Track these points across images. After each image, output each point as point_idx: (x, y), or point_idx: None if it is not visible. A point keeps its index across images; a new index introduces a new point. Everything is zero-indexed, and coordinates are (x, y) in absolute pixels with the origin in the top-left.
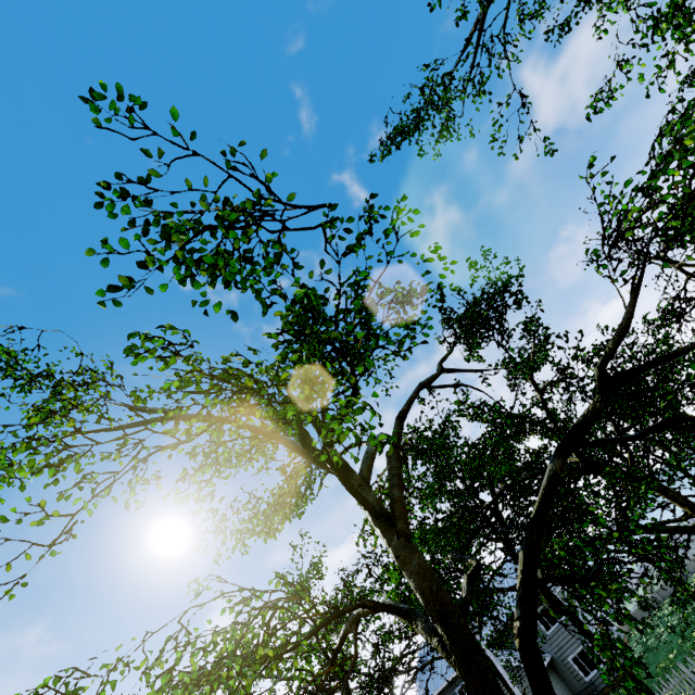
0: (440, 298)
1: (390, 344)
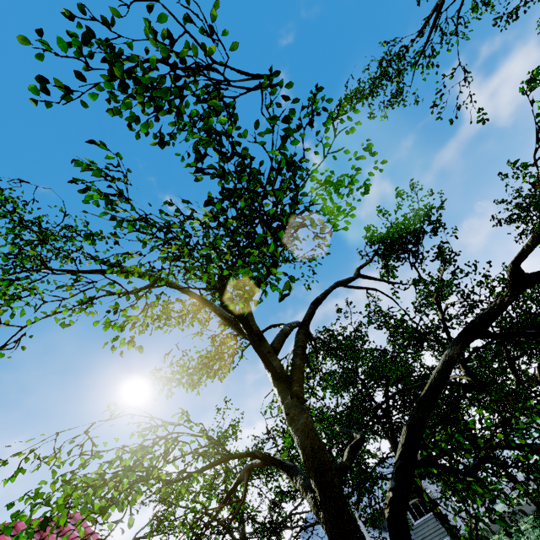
0: (365, 190)
1: (312, 225)
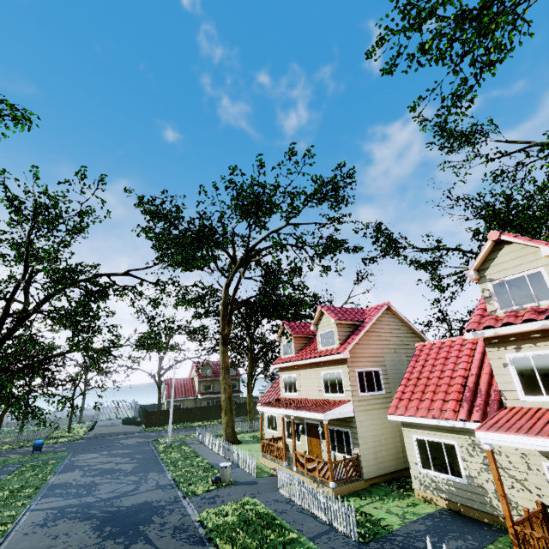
0: None
1: None
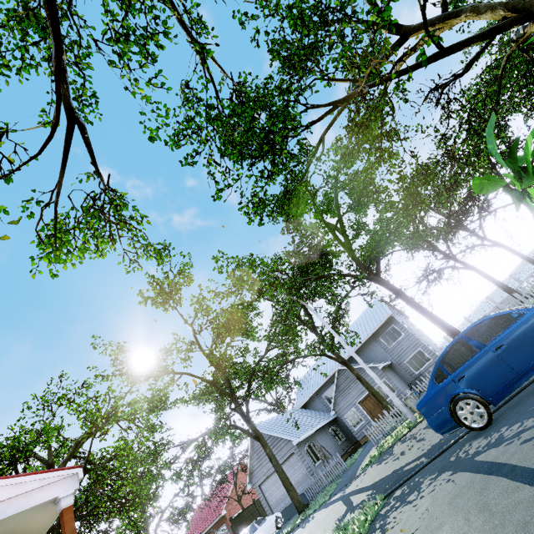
0: None
1: None
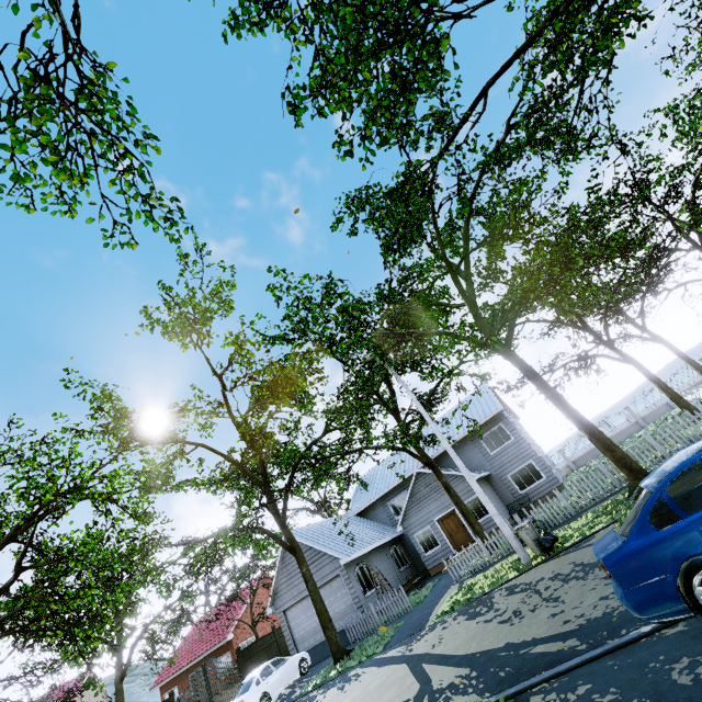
0: None
1: None
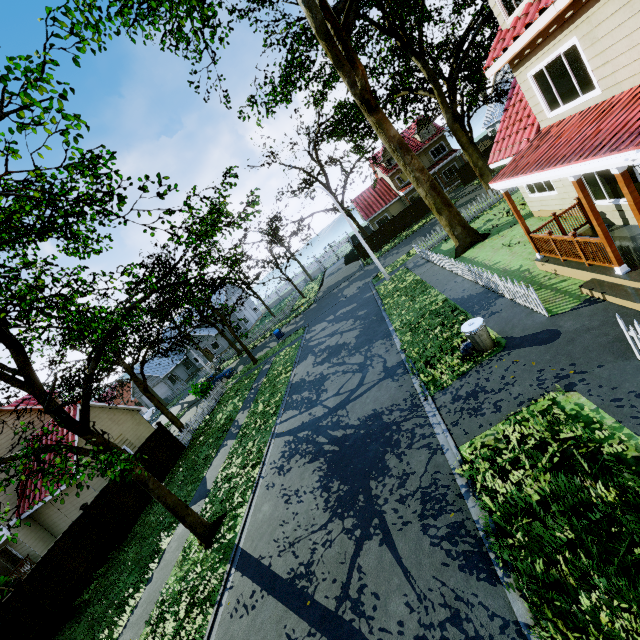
0: None
1: None
